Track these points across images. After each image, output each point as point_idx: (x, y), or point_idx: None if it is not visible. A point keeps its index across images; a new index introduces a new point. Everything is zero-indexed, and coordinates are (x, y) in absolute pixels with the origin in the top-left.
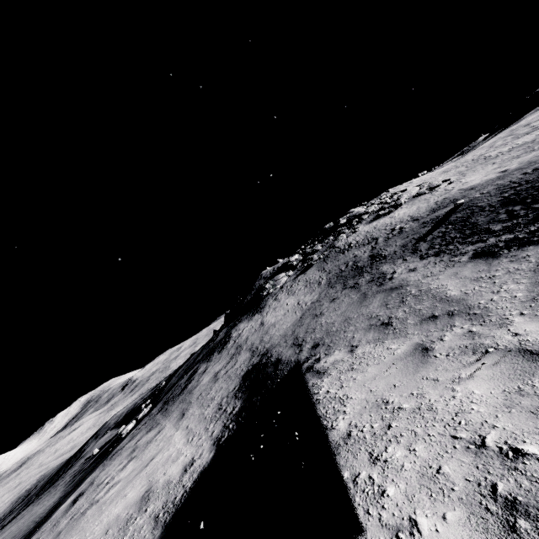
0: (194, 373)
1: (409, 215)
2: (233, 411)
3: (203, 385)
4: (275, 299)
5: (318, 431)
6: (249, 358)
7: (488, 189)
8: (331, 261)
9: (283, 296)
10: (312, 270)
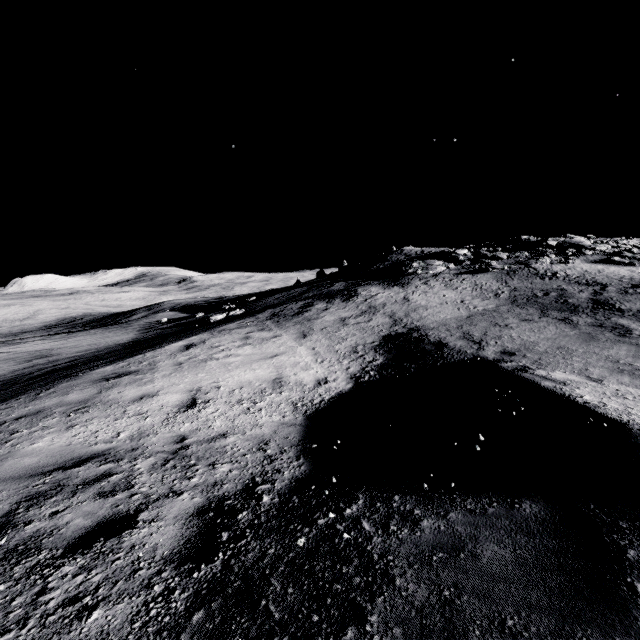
0: (309, 305)
1: None
2: (374, 362)
3: (326, 321)
4: (426, 283)
5: (631, 432)
6: (390, 324)
7: None
8: (519, 279)
9: (438, 285)
10: (486, 276)
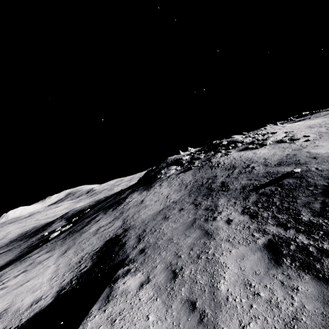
0: (94, 218)
1: (265, 157)
2: (83, 269)
3: (89, 233)
4: (160, 184)
5: None
6: (119, 227)
7: (324, 167)
8: (202, 172)
9: (164, 185)
10: (189, 173)
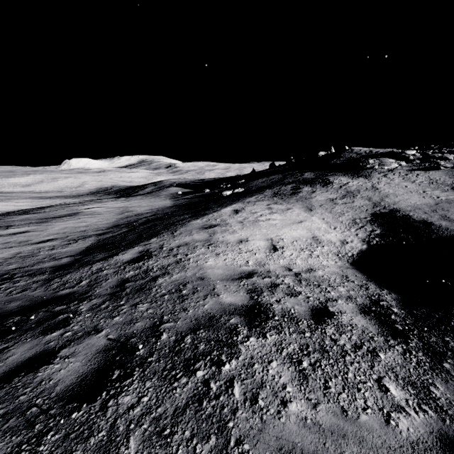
0: (298, 188)
1: None
2: (374, 231)
3: (320, 200)
4: (385, 176)
5: None
6: (372, 205)
7: None
8: None
9: (396, 178)
10: (437, 173)
